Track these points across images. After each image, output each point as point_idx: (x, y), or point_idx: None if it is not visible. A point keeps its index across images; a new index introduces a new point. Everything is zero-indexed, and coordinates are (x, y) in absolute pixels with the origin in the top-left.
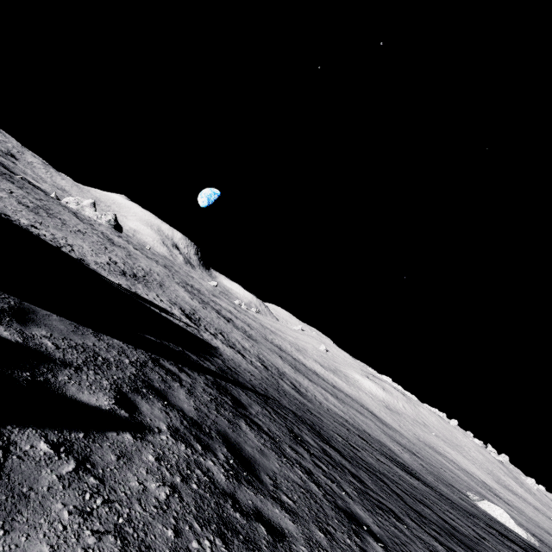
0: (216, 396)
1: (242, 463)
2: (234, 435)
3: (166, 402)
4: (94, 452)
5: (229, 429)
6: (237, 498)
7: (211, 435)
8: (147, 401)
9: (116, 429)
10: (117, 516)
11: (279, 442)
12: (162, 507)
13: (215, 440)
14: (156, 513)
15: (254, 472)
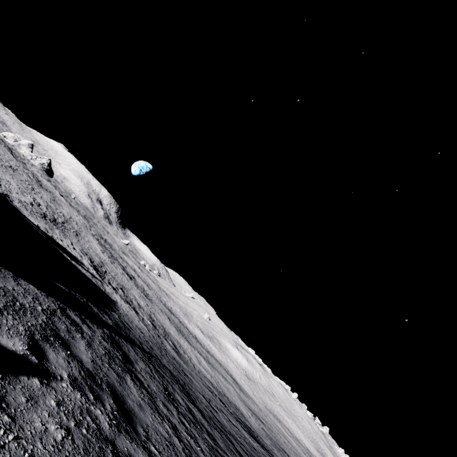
0: (110, 350)
1: (124, 414)
2: (120, 388)
3: (69, 352)
4: (9, 393)
5: (117, 383)
6: (116, 445)
7: (102, 386)
8: (53, 349)
9: (28, 373)
10: (24, 451)
11: (155, 398)
12: (58, 447)
13: (104, 391)
14: (53, 451)
15: (132, 423)
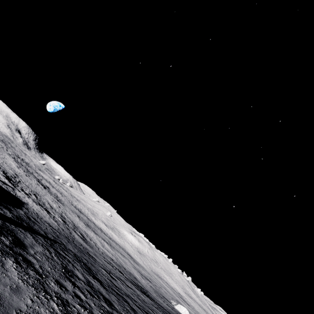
0: None
1: None
2: None
3: None
4: None
5: None
6: None
7: None
8: None
9: None
10: None
11: (45, 278)
12: None
13: None
14: None
15: None
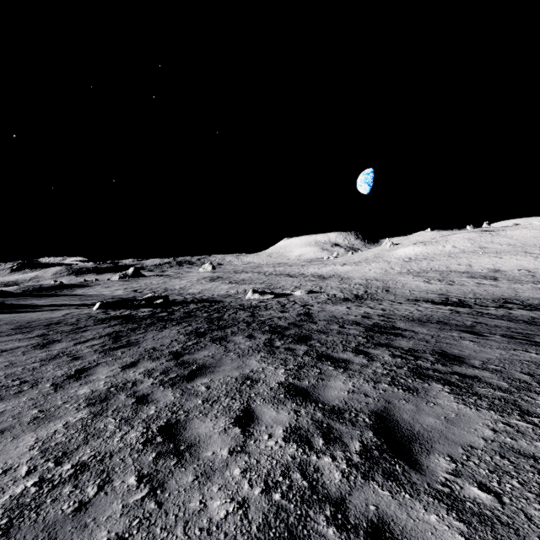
0: None
1: None
2: None
3: None
4: None
5: None
6: None
7: None
8: None
9: None
10: None
11: None
12: None
13: None
14: None
15: None
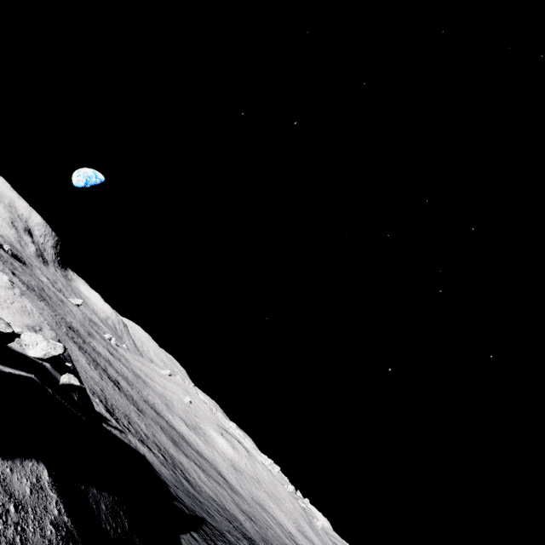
0: None
1: None
2: None
3: None
4: None
5: None
6: None
7: None
8: None
9: None
10: None
11: None
12: None
13: None
14: None
15: None
